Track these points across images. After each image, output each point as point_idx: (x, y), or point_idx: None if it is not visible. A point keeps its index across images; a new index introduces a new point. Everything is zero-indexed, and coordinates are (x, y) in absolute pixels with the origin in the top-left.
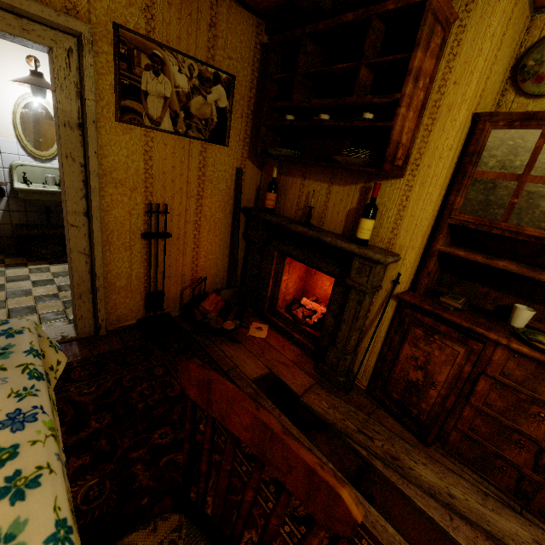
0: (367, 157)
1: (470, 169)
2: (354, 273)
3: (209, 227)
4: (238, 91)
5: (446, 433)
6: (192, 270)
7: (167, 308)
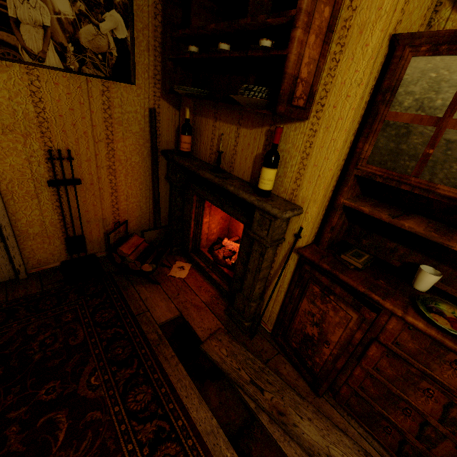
0: (264, 96)
1: (382, 110)
2: (256, 225)
3: (126, 171)
4: (139, 18)
5: (338, 386)
6: (114, 213)
7: (92, 250)
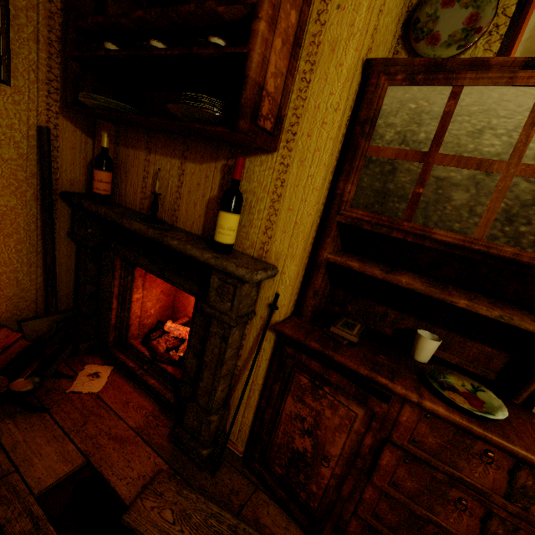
0: (219, 112)
1: (362, 144)
2: (214, 296)
3: None
4: None
5: (344, 522)
6: None
7: None
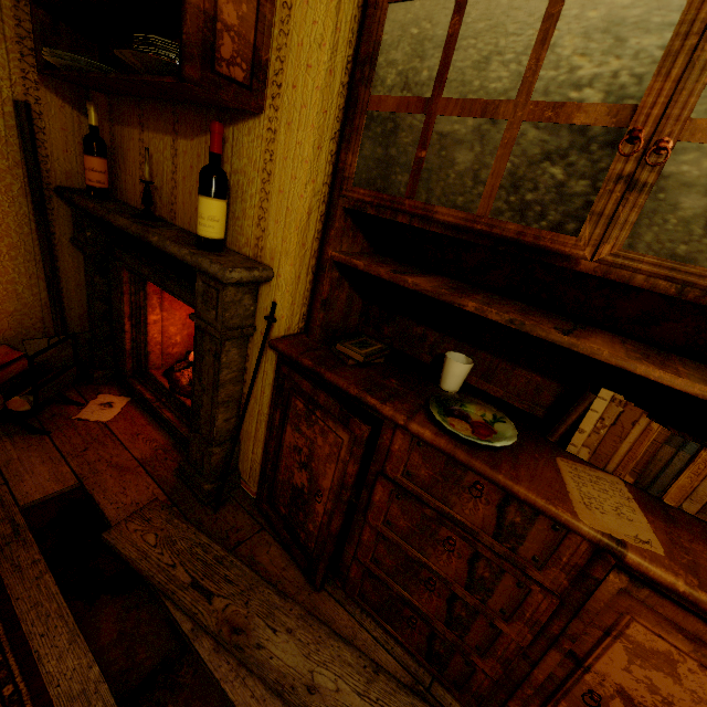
0: (177, 59)
1: (362, 95)
2: (200, 303)
3: None
4: None
5: (346, 567)
6: None
7: None
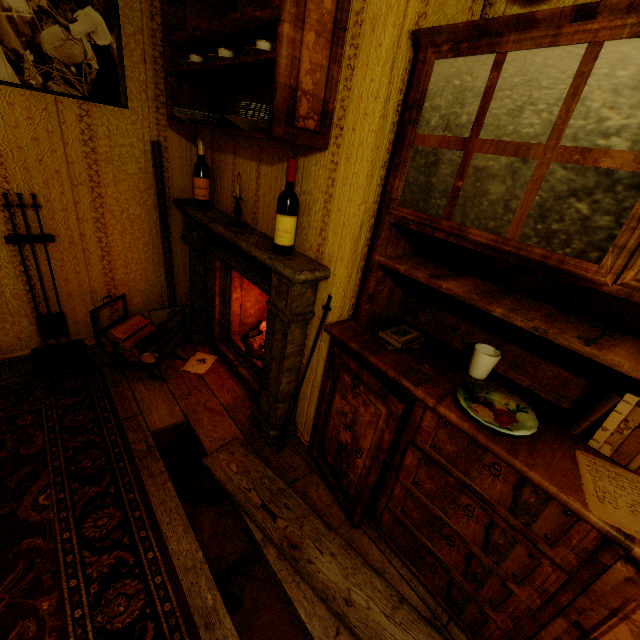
0: (267, 117)
1: (409, 133)
2: (274, 294)
3: (123, 227)
4: (128, 19)
5: (379, 513)
6: (108, 285)
7: (77, 334)
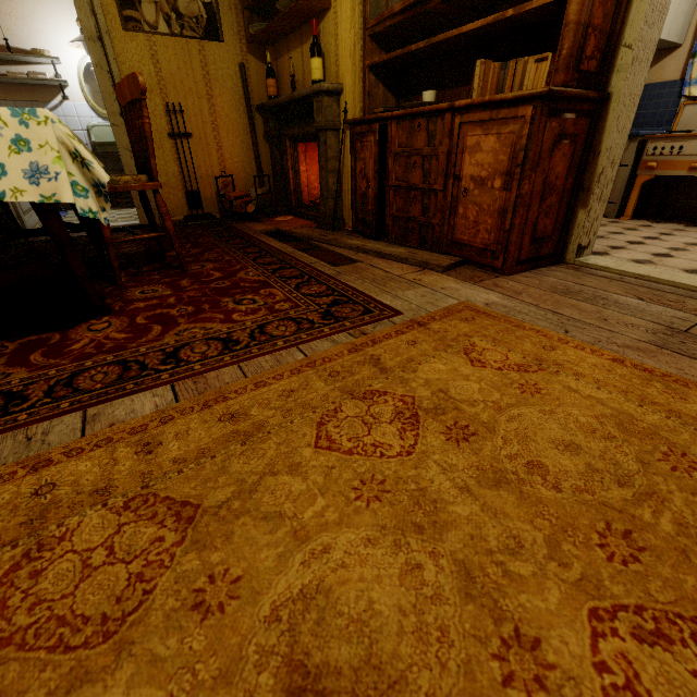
0: None
1: None
2: (316, 116)
3: (227, 129)
4: None
5: (387, 226)
6: (222, 172)
7: (208, 209)
